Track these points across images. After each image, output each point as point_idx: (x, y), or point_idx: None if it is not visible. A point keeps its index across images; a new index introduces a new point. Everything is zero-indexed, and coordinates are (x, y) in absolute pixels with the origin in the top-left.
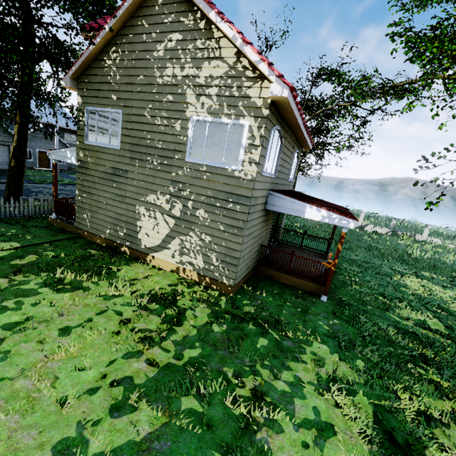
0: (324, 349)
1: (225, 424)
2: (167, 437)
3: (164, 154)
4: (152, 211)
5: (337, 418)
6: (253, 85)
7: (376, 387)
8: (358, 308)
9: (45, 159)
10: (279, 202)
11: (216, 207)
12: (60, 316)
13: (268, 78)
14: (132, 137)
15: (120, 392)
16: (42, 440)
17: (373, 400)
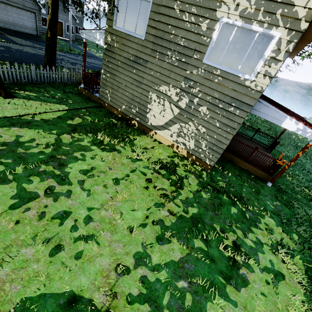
0: (272, 222)
1: (221, 260)
2: (191, 262)
3: (184, 52)
4: (162, 99)
5: (284, 270)
6: None
7: (306, 255)
8: (291, 195)
9: (59, 28)
10: (264, 109)
11: (218, 108)
12: (110, 170)
13: None
14: (157, 29)
15: (158, 229)
16: (126, 250)
17: (304, 262)
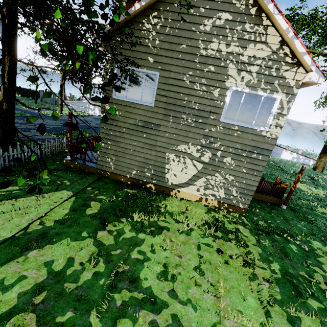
0: (319, 244)
1: None
2: None
3: (200, 114)
4: (182, 157)
5: None
6: (290, 69)
7: None
8: (301, 210)
9: None
10: None
11: (241, 156)
12: (180, 258)
13: (303, 66)
14: (168, 97)
15: (279, 309)
16: None
17: None
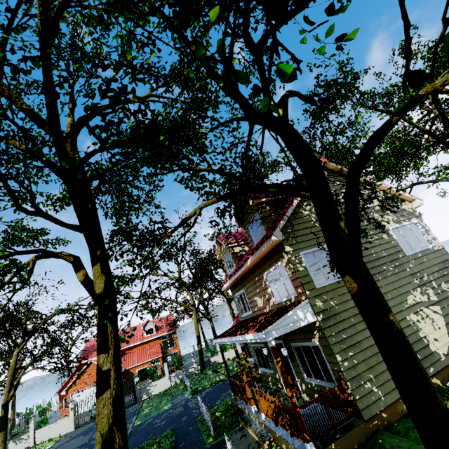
0: None
1: None
2: None
3: (392, 258)
4: (420, 311)
5: None
6: (402, 204)
7: None
8: None
9: None
10: None
11: (446, 275)
12: None
13: (405, 200)
14: None
15: None
16: None
17: None
